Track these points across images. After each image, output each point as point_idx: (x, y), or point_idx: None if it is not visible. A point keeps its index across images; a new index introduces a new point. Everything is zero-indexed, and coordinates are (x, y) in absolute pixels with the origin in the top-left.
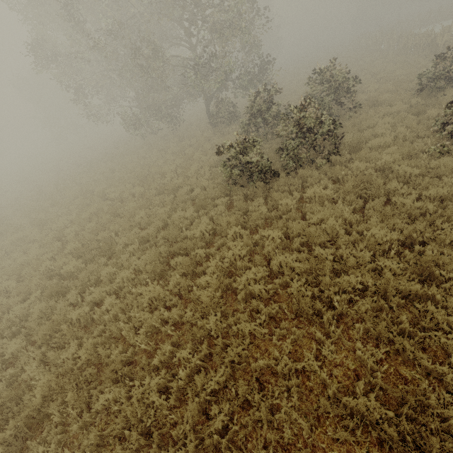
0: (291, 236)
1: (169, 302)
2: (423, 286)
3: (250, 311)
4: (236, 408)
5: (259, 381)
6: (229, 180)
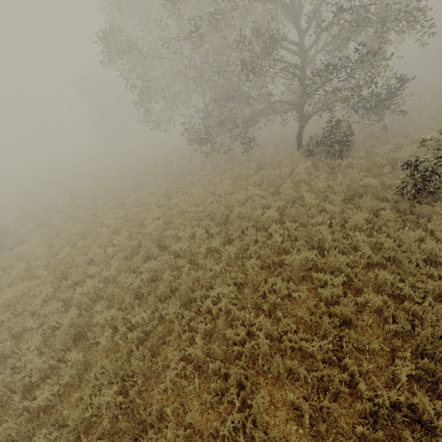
0: None
1: None
2: None
3: None
4: None
5: None
6: None
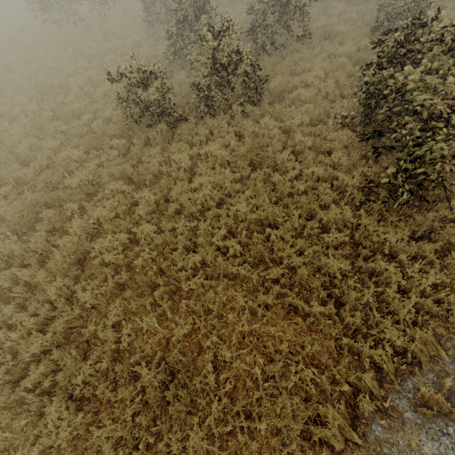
0: (171, 199)
1: (27, 261)
2: (257, 267)
3: (105, 276)
4: (56, 367)
5: (88, 344)
6: (128, 118)
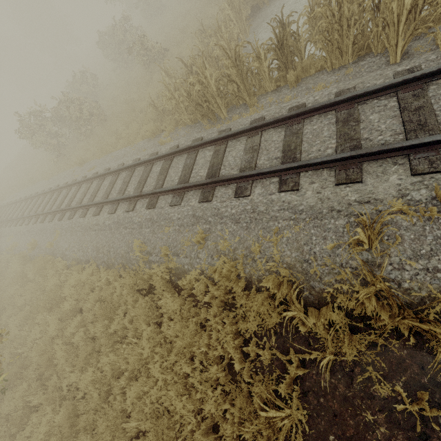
0: None
1: None
2: None
3: None
4: None
5: None
6: None
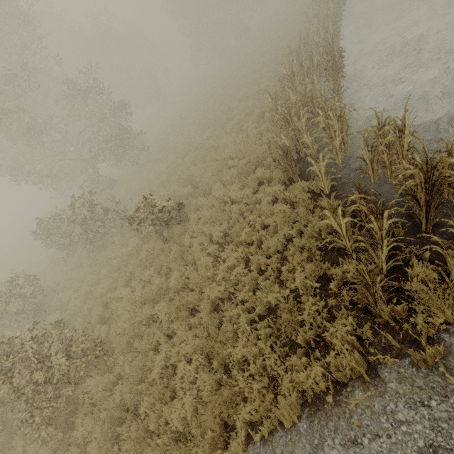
0: None
1: None
2: None
3: None
4: None
5: None
6: None
